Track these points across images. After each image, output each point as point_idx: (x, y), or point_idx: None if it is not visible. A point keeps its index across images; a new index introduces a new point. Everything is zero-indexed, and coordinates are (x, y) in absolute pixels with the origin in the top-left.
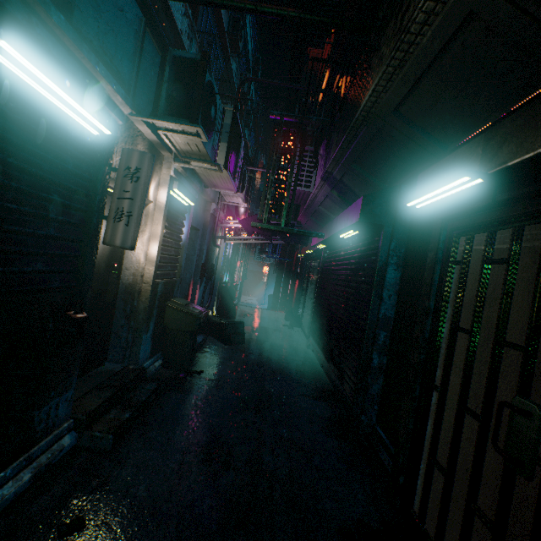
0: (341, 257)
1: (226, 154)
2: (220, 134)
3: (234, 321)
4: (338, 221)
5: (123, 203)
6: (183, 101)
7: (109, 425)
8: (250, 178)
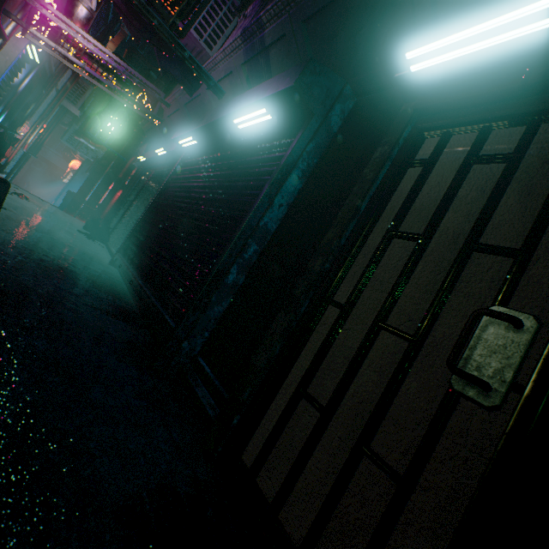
0: (215, 159)
1: None
2: None
3: None
4: (244, 97)
5: None
6: None
7: None
8: None
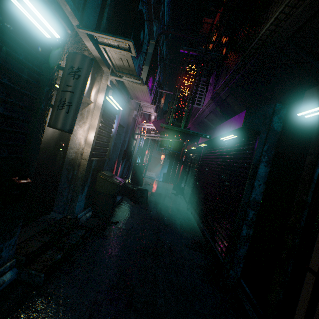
0: (217, 153)
1: (147, 74)
2: (144, 58)
3: (142, 189)
4: (221, 128)
5: (66, 95)
6: (119, 22)
7: (43, 264)
8: (160, 97)
